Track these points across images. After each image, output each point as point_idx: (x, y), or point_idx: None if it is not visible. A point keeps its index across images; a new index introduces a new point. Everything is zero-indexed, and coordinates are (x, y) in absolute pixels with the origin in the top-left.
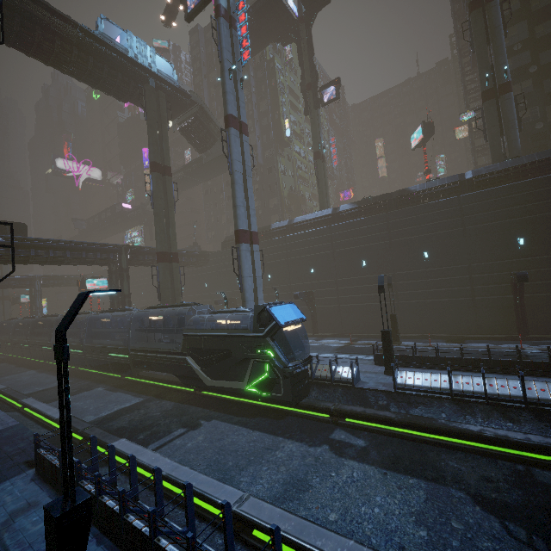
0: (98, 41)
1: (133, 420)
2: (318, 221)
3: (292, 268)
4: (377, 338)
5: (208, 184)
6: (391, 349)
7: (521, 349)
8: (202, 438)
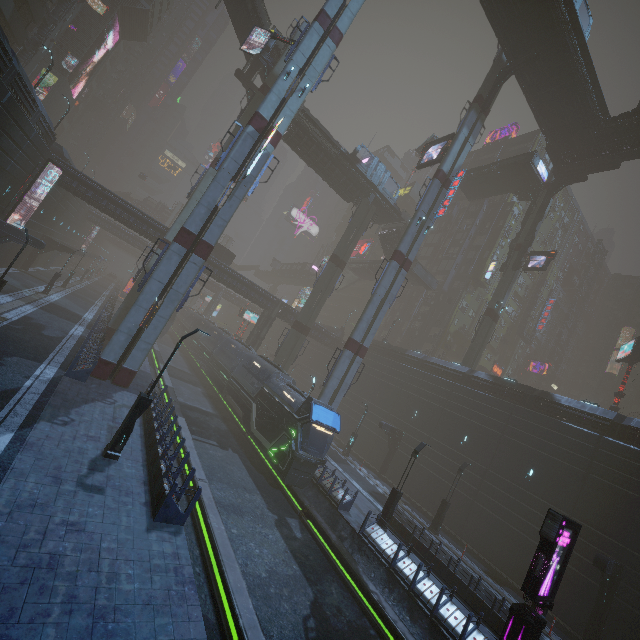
0: (349, 161)
1: (198, 418)
2: (449, 372)
3: (400, 399)
4: (426, 517)
5: None
6: (390, 507)
7: (546, 633)
8: (220, 455)
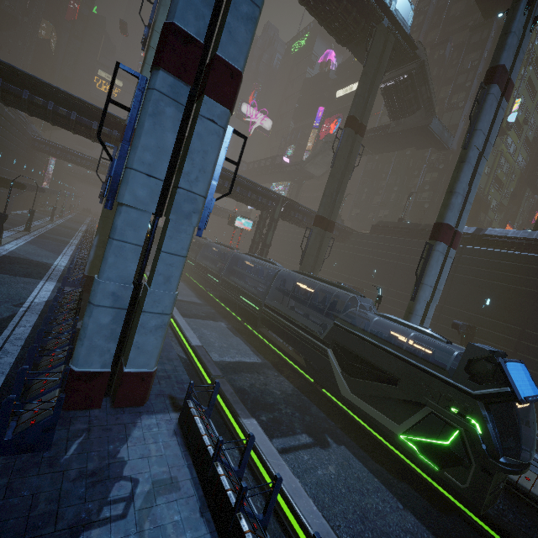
0: None
1: (253, 385)
2: (529, 244)
3: (455, 287)
4: None
5: (375, 158)
6: None
7: None
8: (335, 472)
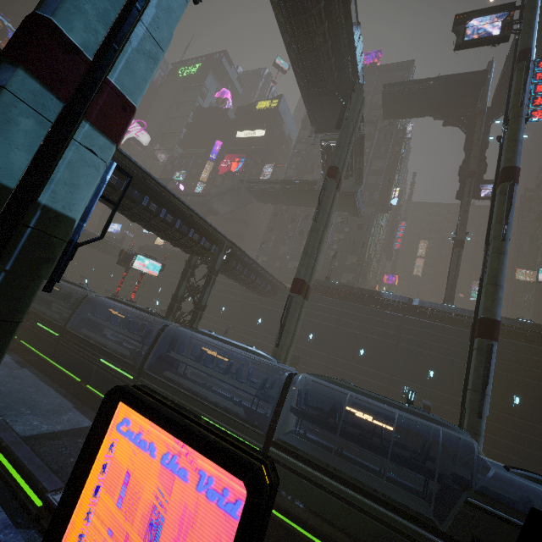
0: (345, 11)
1: None
2: (456, 319)
3: (400, 357)
4: None
5: (282, 208)
6: None
7: None
8: None
